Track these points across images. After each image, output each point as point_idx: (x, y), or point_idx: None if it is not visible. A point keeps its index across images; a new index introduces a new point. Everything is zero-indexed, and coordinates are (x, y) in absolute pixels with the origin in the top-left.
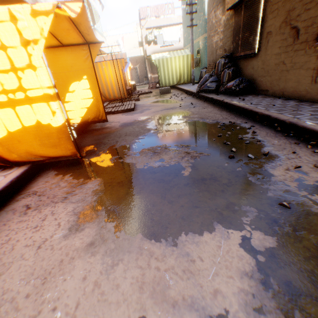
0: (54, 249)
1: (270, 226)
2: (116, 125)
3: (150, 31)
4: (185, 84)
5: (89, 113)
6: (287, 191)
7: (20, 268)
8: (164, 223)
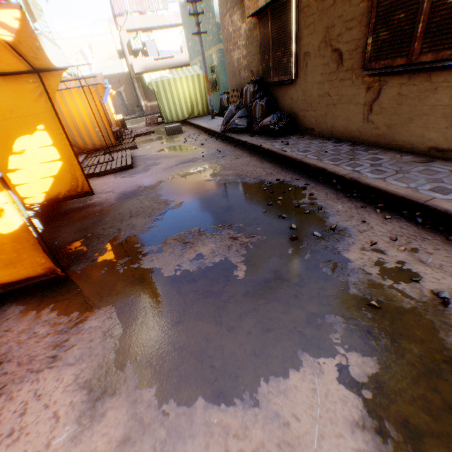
0: None
1: (365, 341)
2: (109, 199)
3: (134, 34)
4: (201, 117)
5: (59, 185)
6: (371, 281)
7: None
8: (232, 369)
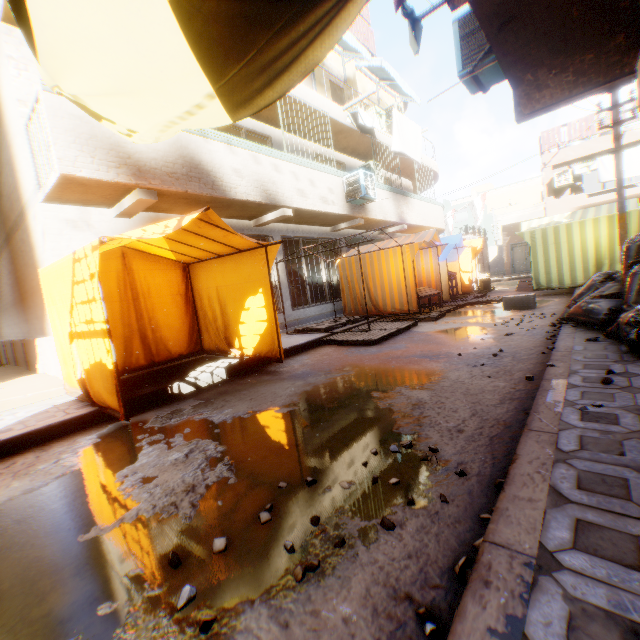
0: None
1: None
2: (289, 372)
3: (564, 167)
4: None
5: (262, 343)
6: None
7: None
8: None
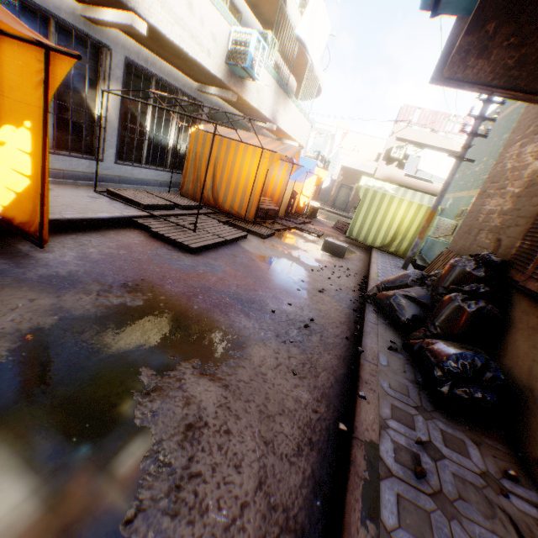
0: None
1: None
2: (48, 267)
3: (403, 144)
4: (396, 256)
5: (18, 207)
6: None
7: None
8: None
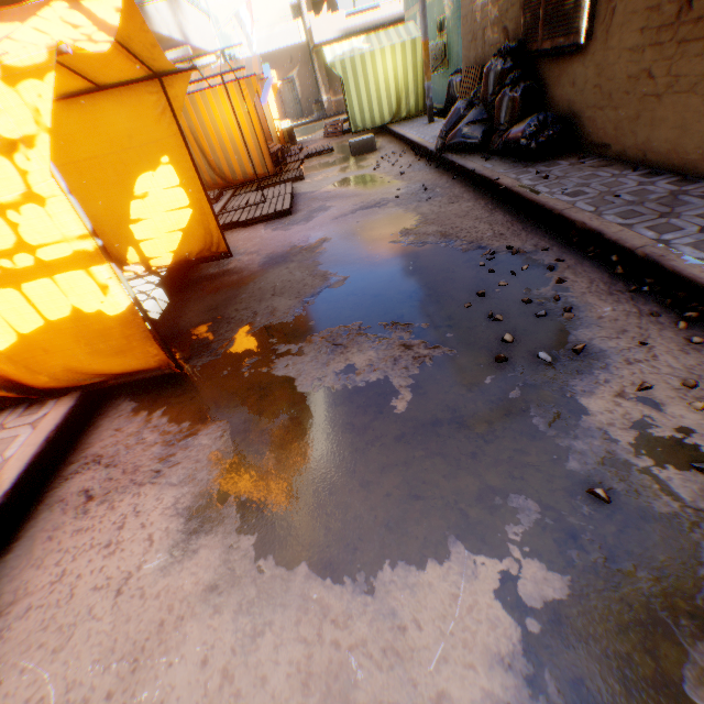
0: (146, 596)
1: (561, 549)
2: (251, 264)
3: None
4: (412, 120)
5: (189, 242)
6: (611, 455)
7: (90, 637)
8: (351, 539)
